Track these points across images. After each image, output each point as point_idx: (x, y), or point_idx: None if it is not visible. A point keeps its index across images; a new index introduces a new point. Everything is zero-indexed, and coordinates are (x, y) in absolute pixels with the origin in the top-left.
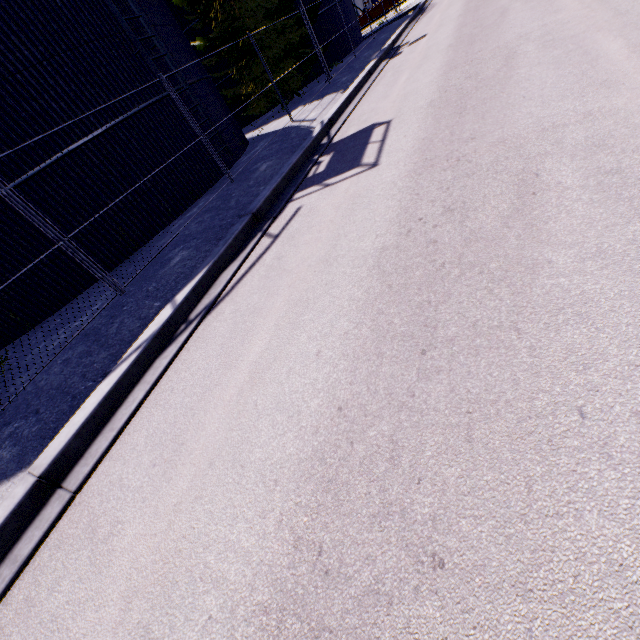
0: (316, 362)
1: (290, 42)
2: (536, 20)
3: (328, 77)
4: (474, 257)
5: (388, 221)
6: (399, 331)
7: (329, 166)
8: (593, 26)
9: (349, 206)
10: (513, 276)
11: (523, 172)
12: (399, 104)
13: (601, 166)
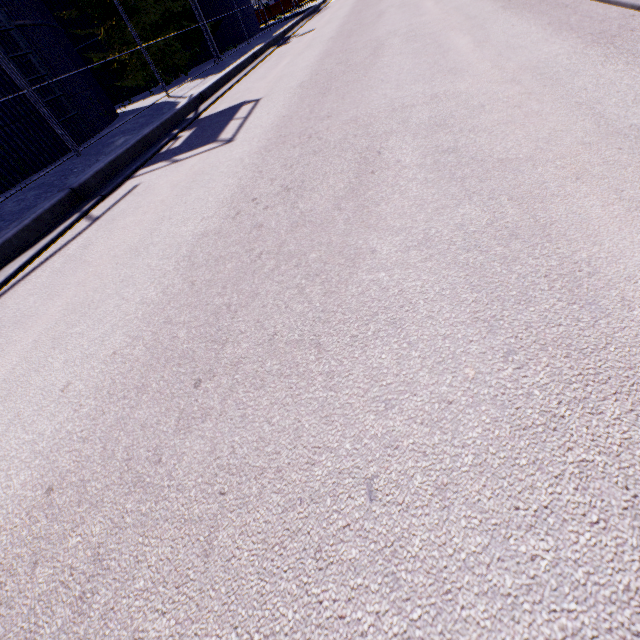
0: (56, 402)
1: (169, 9)
2: (405, 21)
3: (216, 57)
4: (296, 245)
5: (220, 201)
6: (179, 349)
7: (186, 141)
8: (448, 26)
9: (188, 184)
10: (331, 270)
11: (367, 150)
12: (273, 84)
13: (440, 145)
